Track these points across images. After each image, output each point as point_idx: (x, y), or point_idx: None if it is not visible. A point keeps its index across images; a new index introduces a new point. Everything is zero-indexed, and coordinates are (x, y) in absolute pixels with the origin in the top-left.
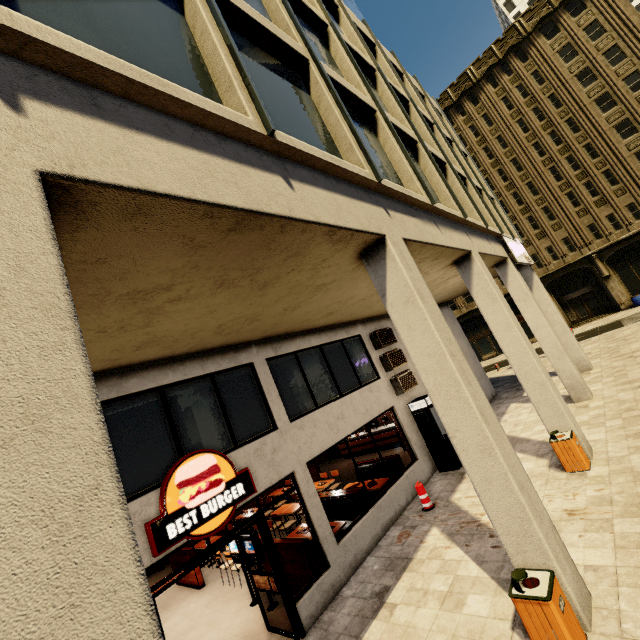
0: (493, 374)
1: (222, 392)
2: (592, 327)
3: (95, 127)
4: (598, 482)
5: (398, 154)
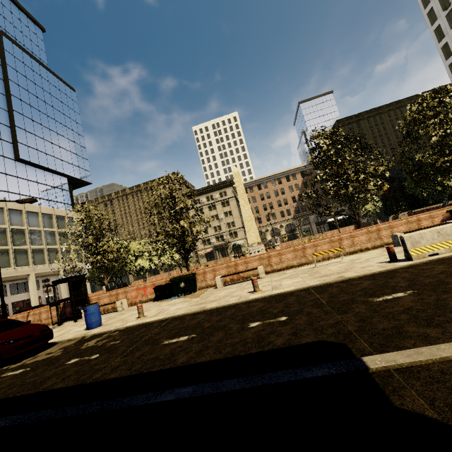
0: None
1: None
2: None
3: None
4: None
5: (46, 256)
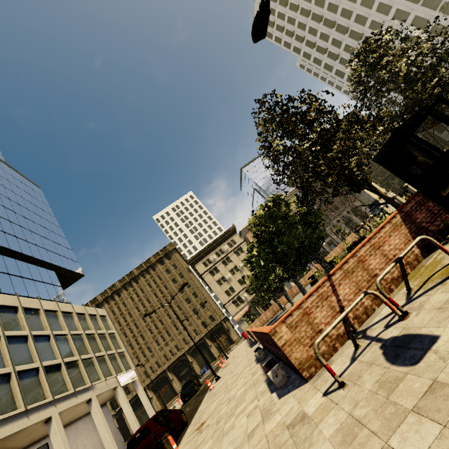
0: None
1: None
2: None
3: None
4: None
5: (66, 376)
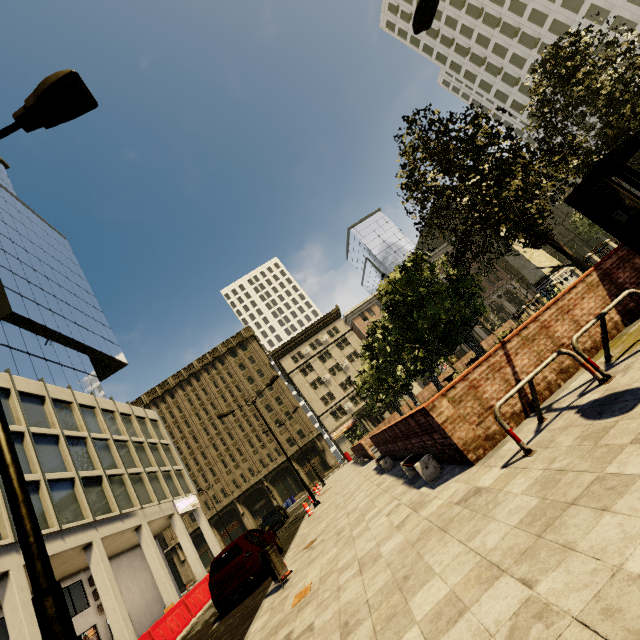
0: None
1: None
2: None
3: None
4: None
5: (110, 493)
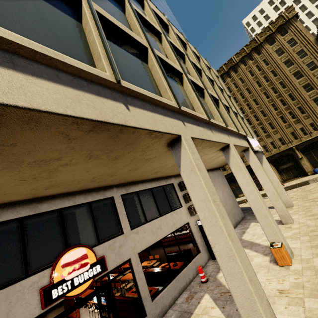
0: (243, 205)
1: (94, 212)
2: (294, 183)
3: (8, 74)
4: (296, 273)
5: (192, 94)
